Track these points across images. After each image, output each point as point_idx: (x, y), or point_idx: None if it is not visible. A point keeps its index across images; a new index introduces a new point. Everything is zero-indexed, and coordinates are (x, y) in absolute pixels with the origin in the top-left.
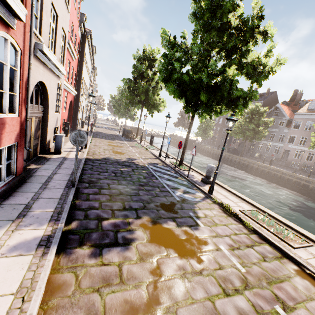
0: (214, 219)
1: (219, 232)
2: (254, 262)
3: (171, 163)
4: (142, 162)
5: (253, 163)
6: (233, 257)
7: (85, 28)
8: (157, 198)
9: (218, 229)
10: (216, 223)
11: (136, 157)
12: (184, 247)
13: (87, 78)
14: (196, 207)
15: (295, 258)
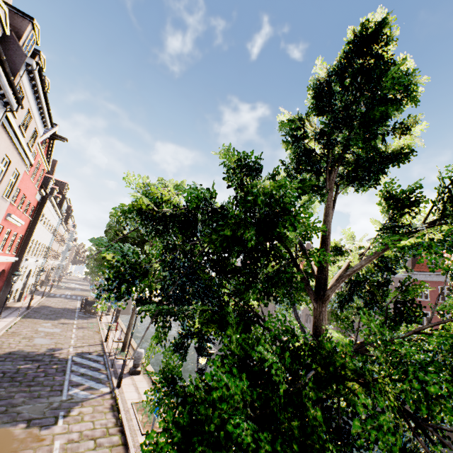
0: (86, 416)
1: (74, 429)
2: (79, 451)
3: (113, 349)
4: (69, 352)
5: None
6: (59, 450)
7: (47, 192)
8: (35, 399)
9: (77, 425)
10: (84, 420)
11: (66, 345)
12: (10, 446)
13: (47, 234)
14: (78, 405)
15: (128, 443)
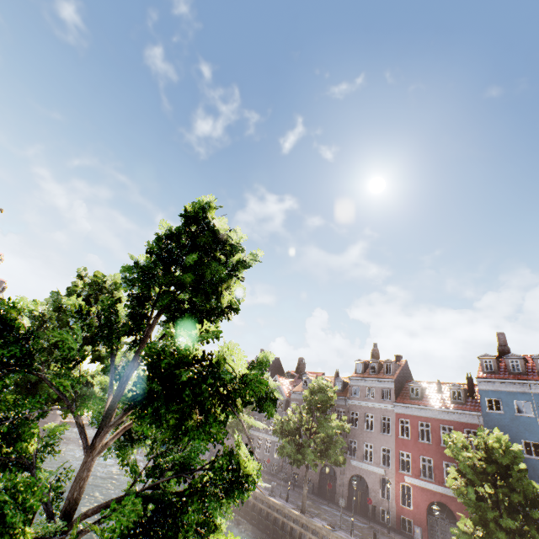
0: None
1: None
2: None
3: None
4: None
5: None
6: None
7: None
8: None
9: None
10: None
11: None
12: None
13: None
14: None
15: None
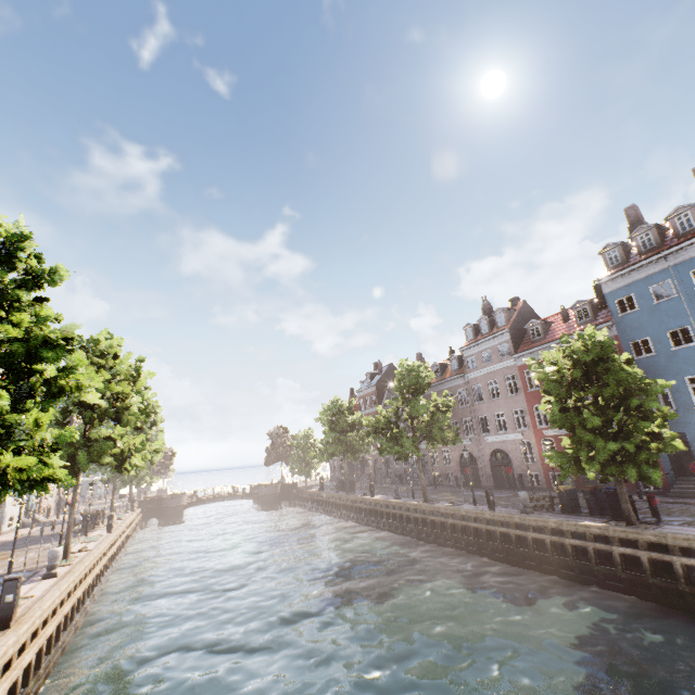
0: None
1: None
2: None
3: None
4: None
5: (356, 500)
6: None
7: None
8: None
9: None
10: None
11: None
12: None
13: None
14: None
15: None
